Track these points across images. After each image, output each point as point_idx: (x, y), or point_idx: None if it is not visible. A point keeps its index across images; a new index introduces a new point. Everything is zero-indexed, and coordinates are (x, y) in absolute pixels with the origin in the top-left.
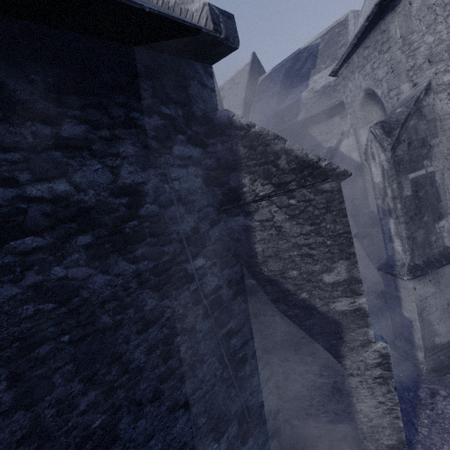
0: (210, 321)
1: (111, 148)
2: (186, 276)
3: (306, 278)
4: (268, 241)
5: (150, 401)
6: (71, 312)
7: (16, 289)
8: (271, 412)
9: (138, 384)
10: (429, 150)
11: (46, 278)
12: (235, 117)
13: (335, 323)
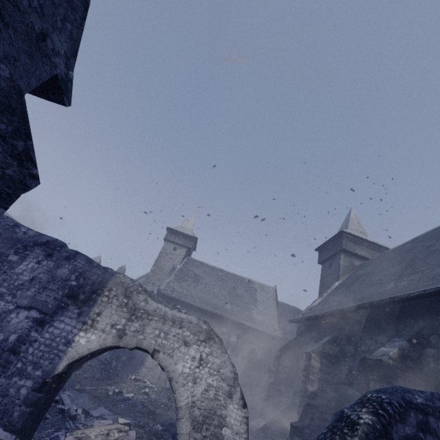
0: None
1: None
2: None
3: None
4: None
5: None
6: None
7: None
8: None
9: None
10: None
11: None
12: None
13: None
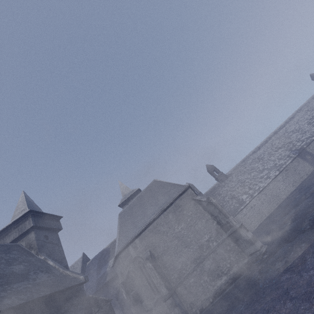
0: None
1: (70, 310)
2: None
3: None
4: None
5: None
6: None
7: None
8: None
9: None
10: (133, 285)
11: None
12: (89, 295)
13: None
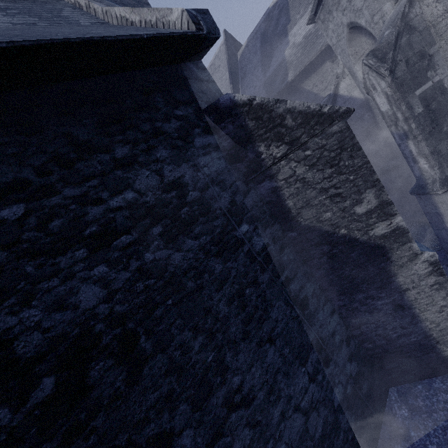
0: (268, 273)
1: (151, 156)
2: (238, 241)
3: (340, 216)
4: (296, 195)
5: (242, 339)
6: (166, 283)
7: (128, 273)
8: (342, 340)
9: (229, 328)
10: (430, 60)
11: (143, 262)
12: (236, 97)
13: (379, 247)
